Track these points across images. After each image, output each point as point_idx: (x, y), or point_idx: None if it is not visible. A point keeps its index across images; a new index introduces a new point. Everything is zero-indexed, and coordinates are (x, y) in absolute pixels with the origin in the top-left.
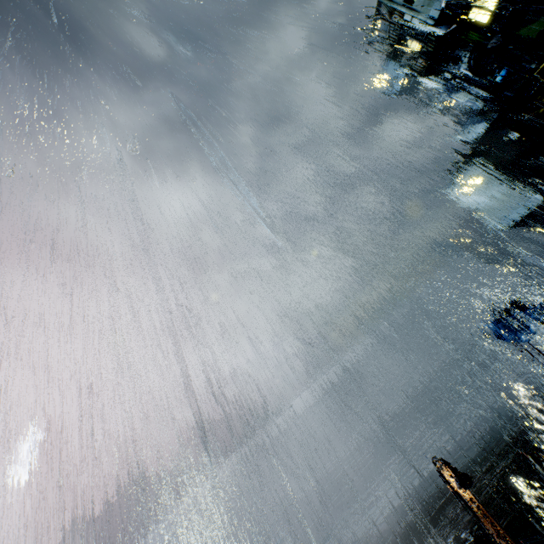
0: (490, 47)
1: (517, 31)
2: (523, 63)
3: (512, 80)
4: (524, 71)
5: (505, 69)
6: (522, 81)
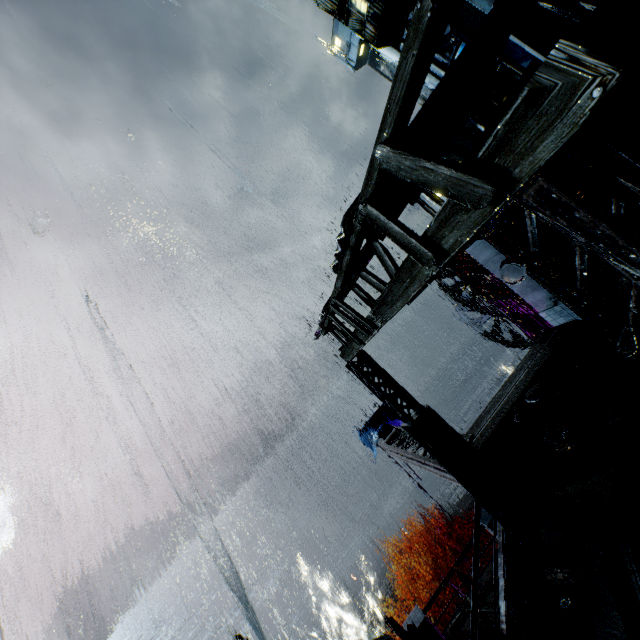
0: None
1: None
2: None
3: None
4: None
5: (463, 45)
6: None
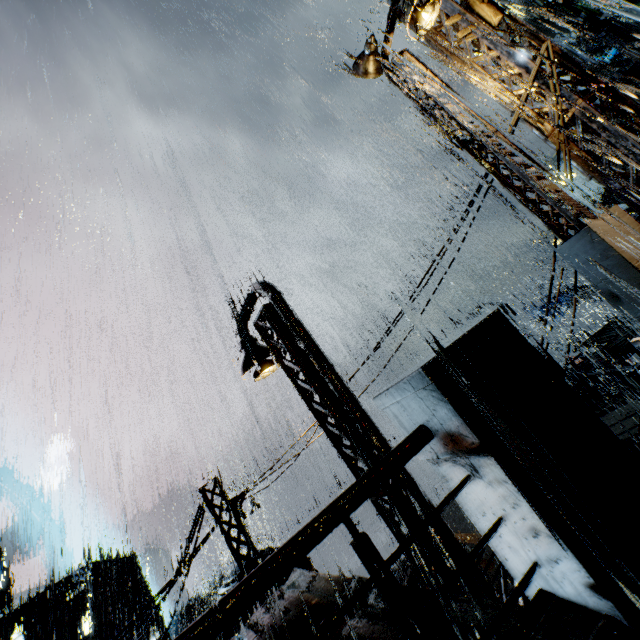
0: (603, 18)
1: (633, 4)
2: (636, 42)
3: (622, 61)
4: (636, 52)
5: (616, 47)
6: (632, 63)
